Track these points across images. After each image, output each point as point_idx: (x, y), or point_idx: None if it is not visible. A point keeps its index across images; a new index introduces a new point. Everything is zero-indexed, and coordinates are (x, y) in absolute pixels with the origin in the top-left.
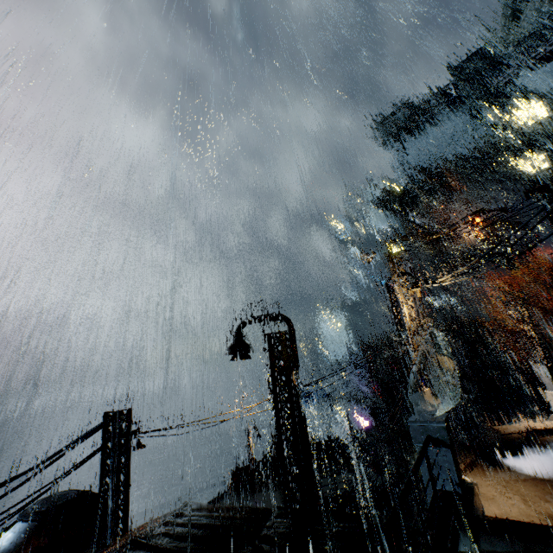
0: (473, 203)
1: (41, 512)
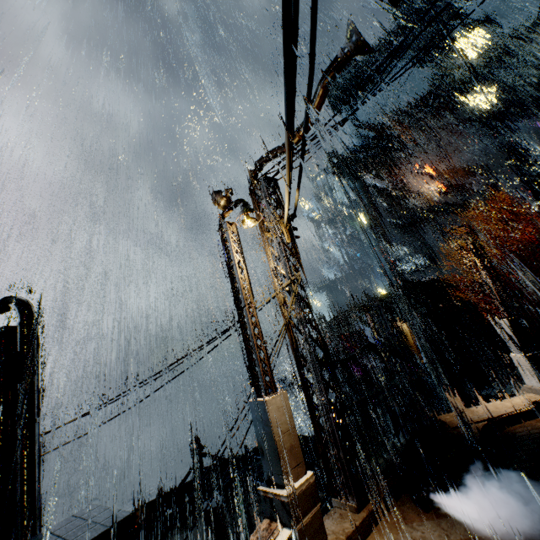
0: (428, 154)
1: None
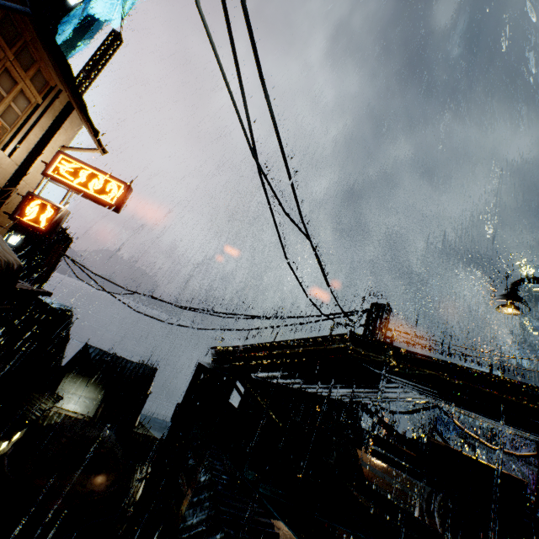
0: None
1: None
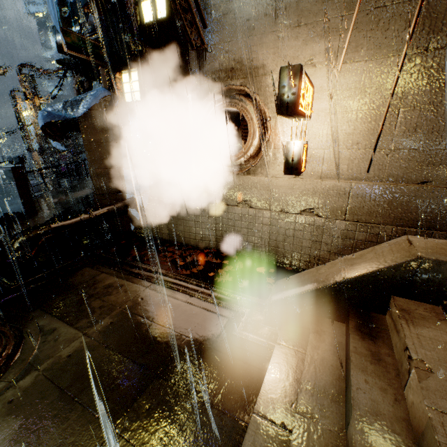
0: None
1: None
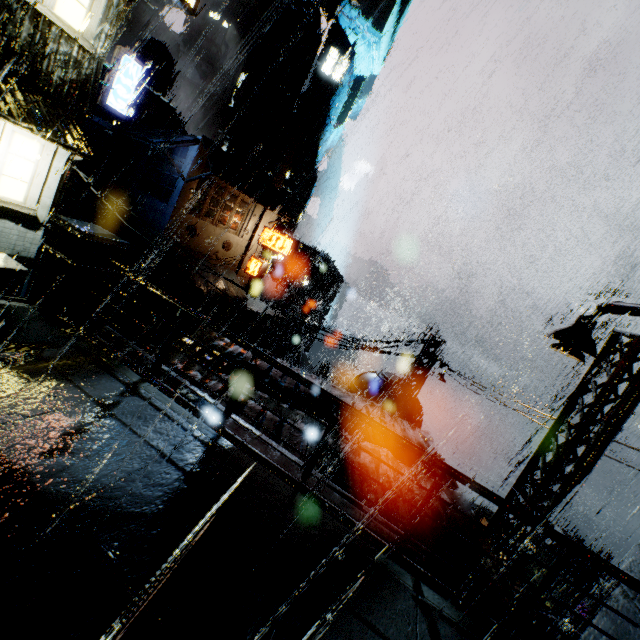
0: None
1: (383, 376)
